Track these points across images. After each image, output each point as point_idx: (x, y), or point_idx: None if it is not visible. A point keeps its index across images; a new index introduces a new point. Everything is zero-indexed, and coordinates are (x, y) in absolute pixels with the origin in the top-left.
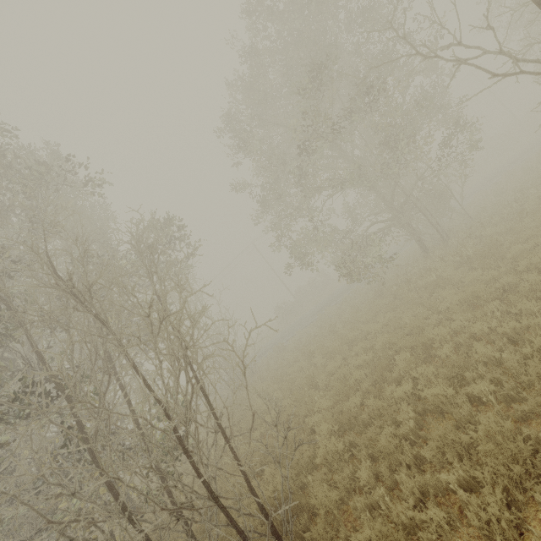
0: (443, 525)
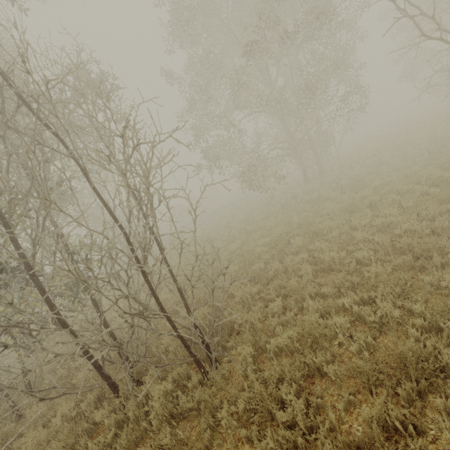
0: (344, 324)
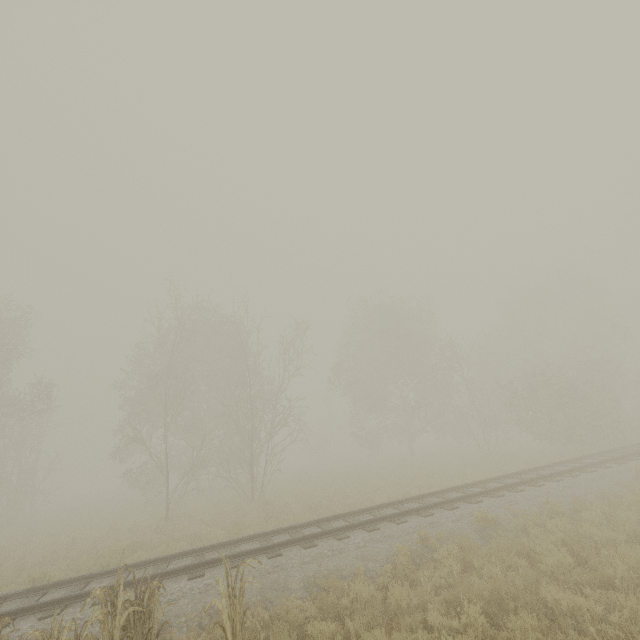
0: None
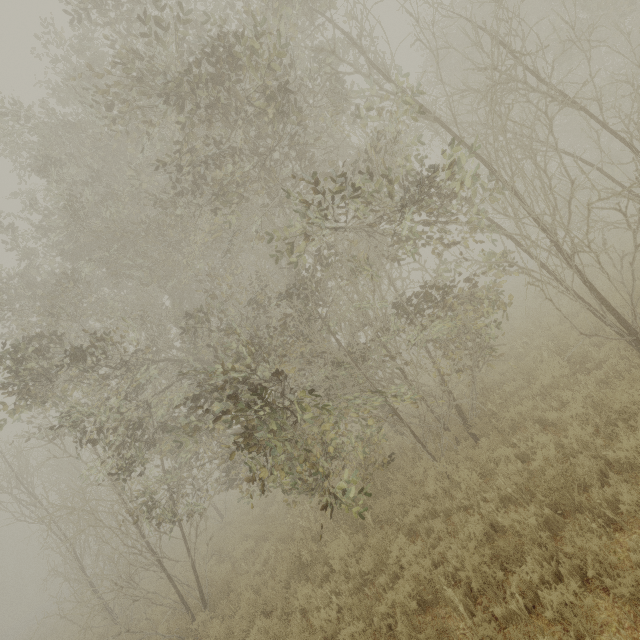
0: None
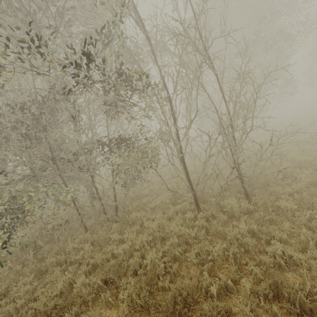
0: None
